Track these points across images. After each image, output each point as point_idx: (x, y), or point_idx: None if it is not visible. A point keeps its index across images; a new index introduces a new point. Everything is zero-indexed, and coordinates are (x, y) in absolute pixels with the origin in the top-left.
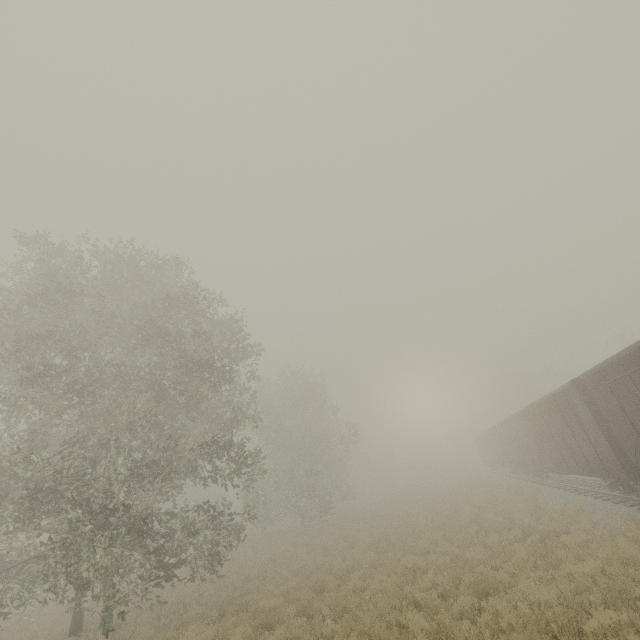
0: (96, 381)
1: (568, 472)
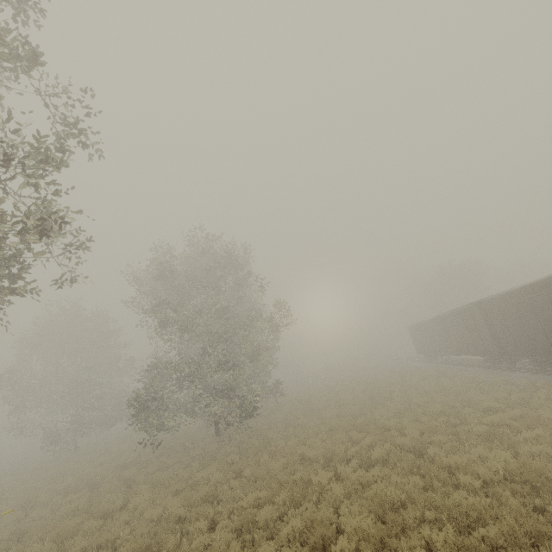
0: None
1: None
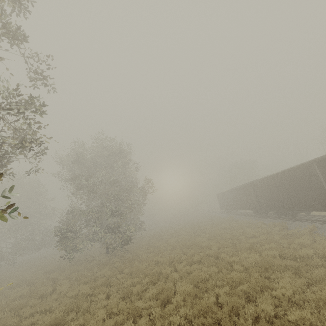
0: None
1: None
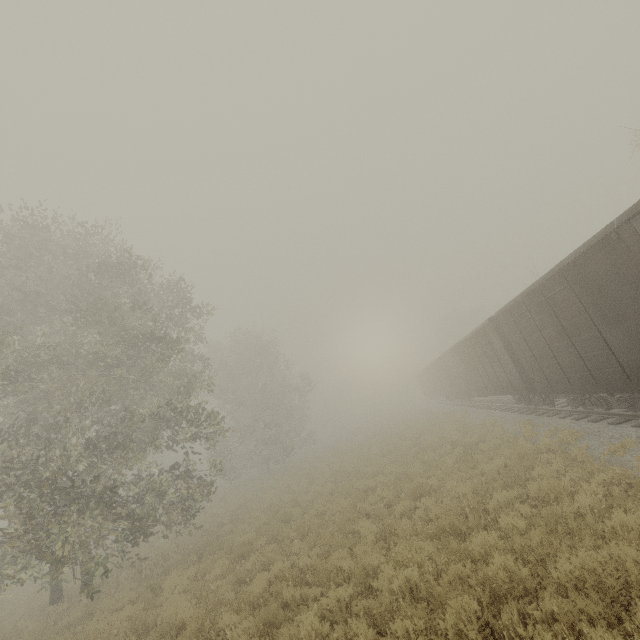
0: (31, 366)
1: (487, 394)
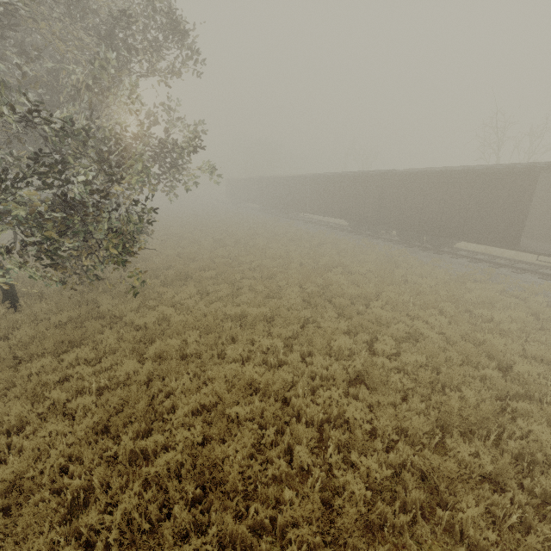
0: None
1: (329, 216)
